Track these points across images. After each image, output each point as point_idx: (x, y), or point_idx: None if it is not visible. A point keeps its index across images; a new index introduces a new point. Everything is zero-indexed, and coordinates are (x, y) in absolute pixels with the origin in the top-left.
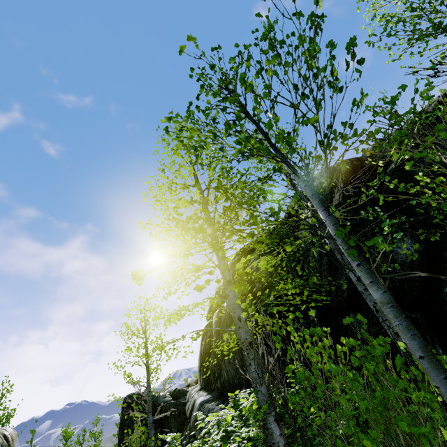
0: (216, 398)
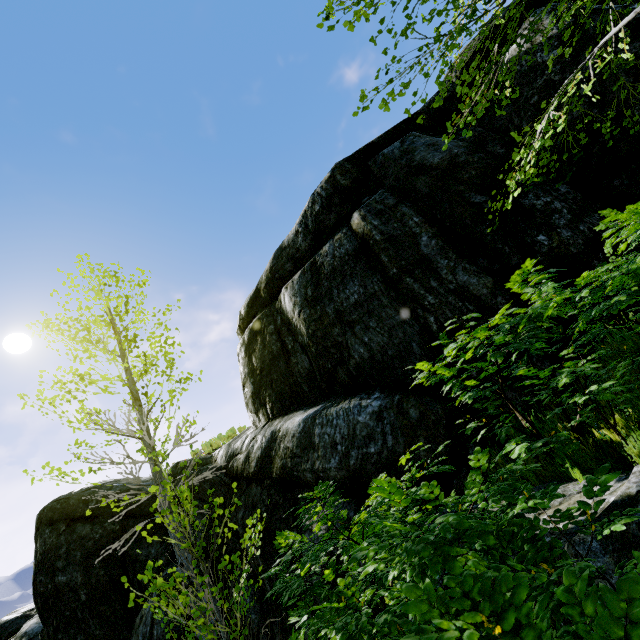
0: (342, 398)
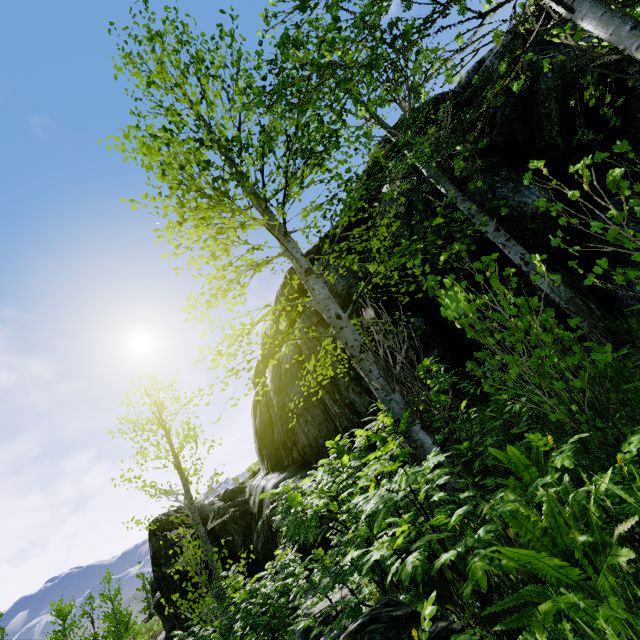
0: (295, 472)
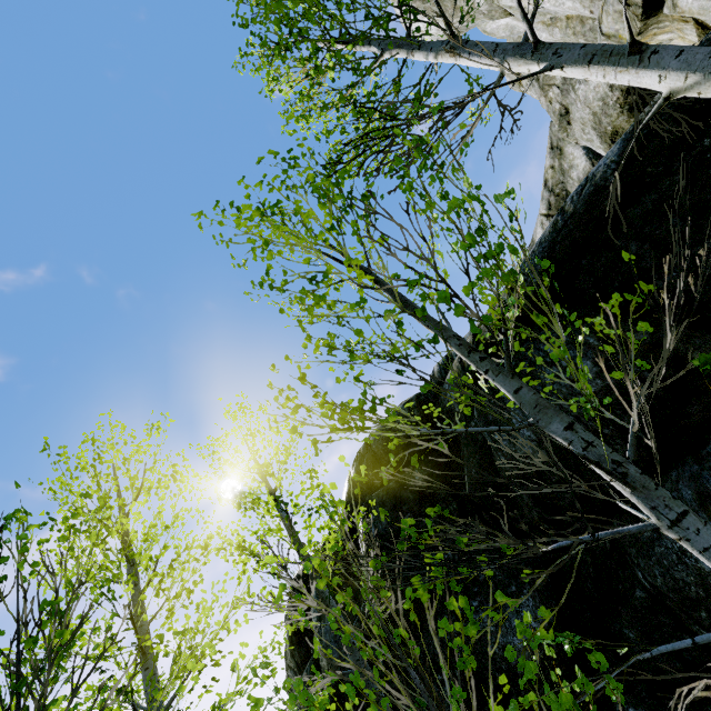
0: None
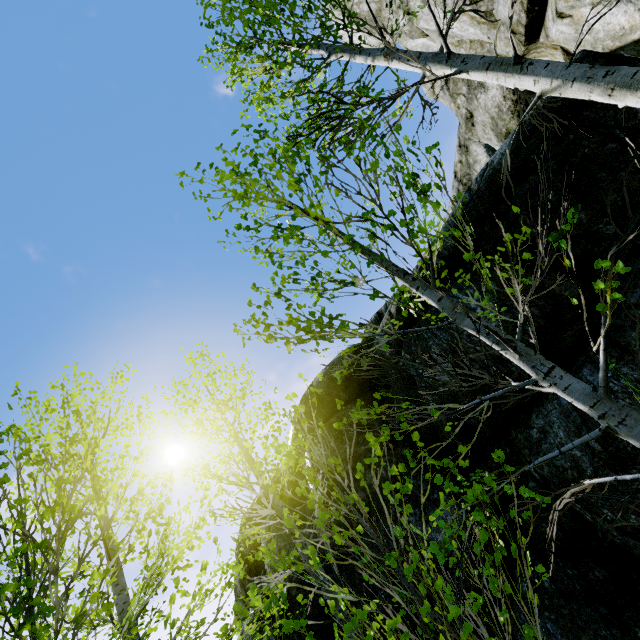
0: None
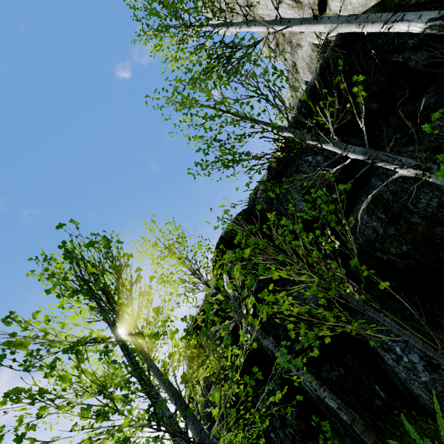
0: None
